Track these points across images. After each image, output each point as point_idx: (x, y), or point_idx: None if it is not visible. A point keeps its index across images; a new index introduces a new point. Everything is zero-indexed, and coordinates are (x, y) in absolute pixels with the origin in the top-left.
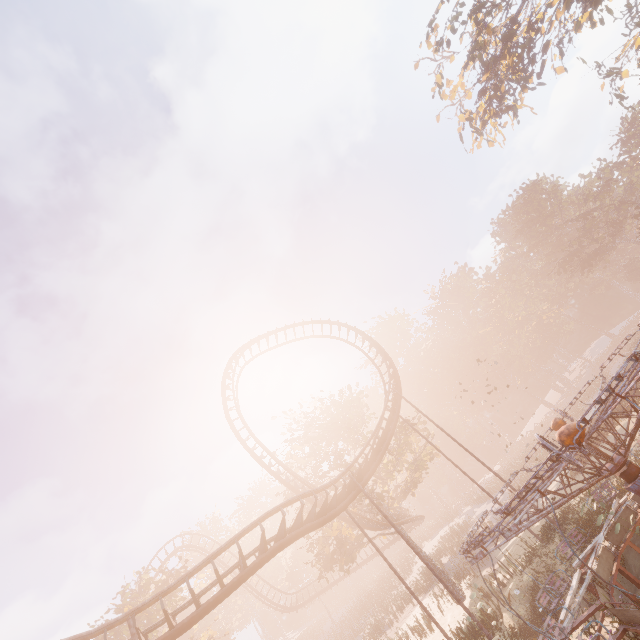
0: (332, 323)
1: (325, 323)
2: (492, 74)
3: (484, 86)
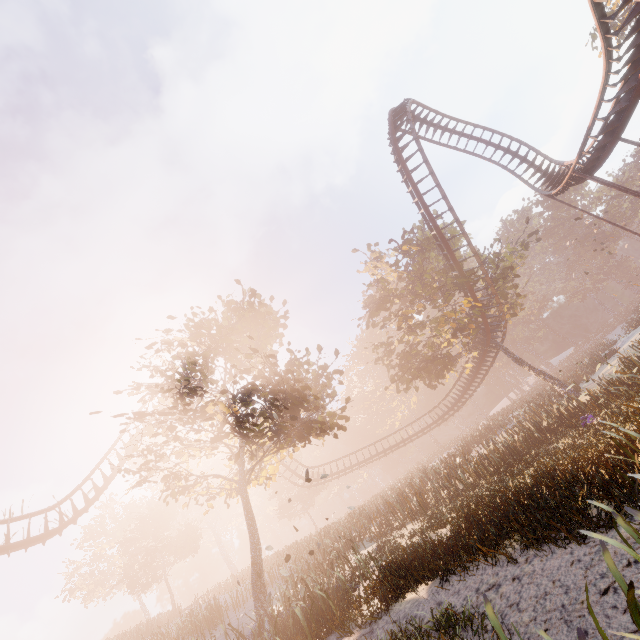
0: (481, 127)
1: (464, 135)
2: None
3: None
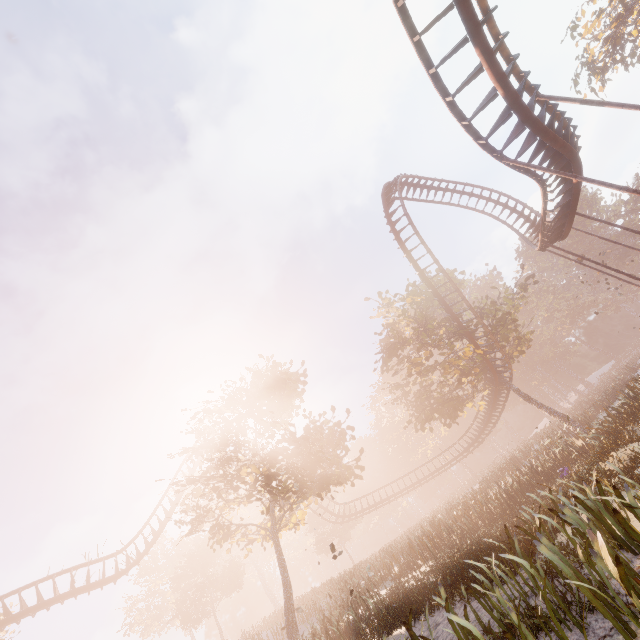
0: (470, 185)
1: (456, 192)
2: (620, 24)
3: (609, 35)
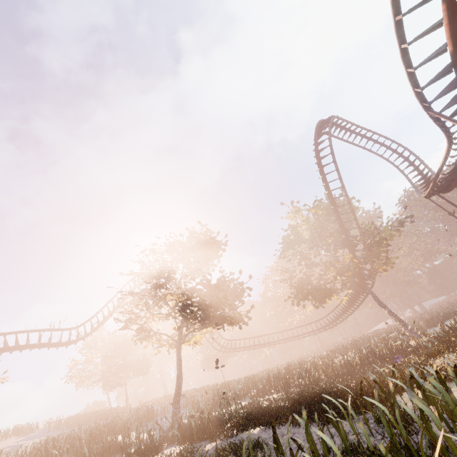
0: (384, 136)
1: (371, 140)
2: None
3: None
